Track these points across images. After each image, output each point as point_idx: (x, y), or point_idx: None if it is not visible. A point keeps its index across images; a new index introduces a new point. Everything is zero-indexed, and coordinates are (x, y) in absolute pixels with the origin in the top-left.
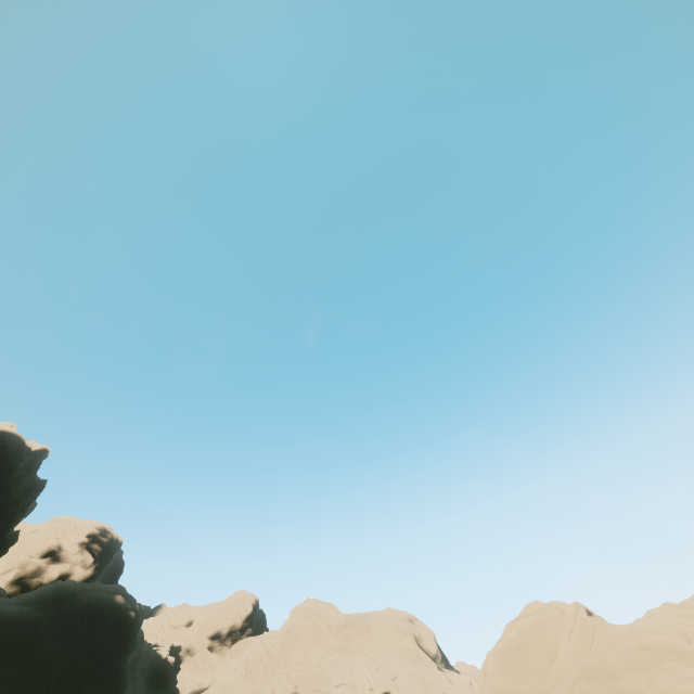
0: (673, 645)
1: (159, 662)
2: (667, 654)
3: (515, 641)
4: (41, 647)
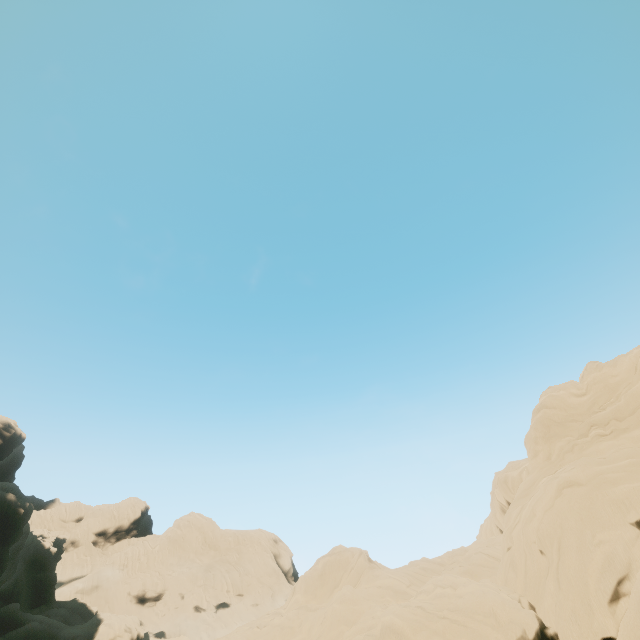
0: (397, 587)
1: (42, 551)
2: (390, 592)
3: (319, 571)
4: None
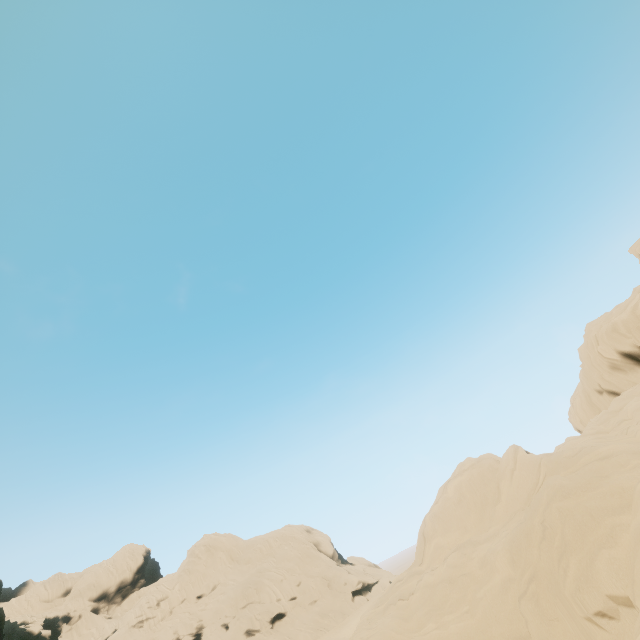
0: (628, 448)
1: (30, 639)
2: (628, 456)
3: (453, 499)
4: None
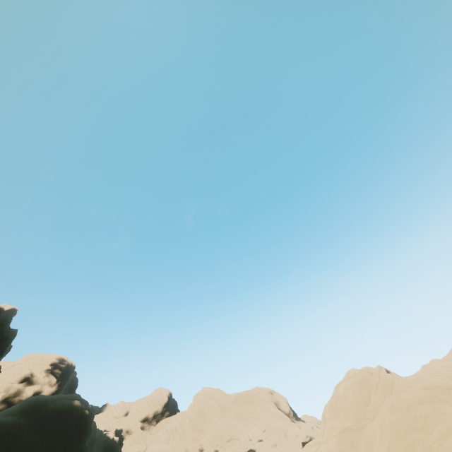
0: (444, 384)
1: (109, 441)
2: (441, 390)
3: (342, 396)
4: (24, 442)
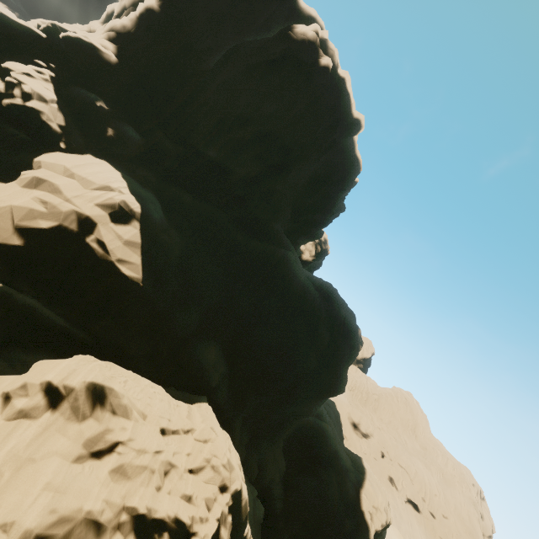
0: None
1: None
2: None
3: None
4: (320, 330)
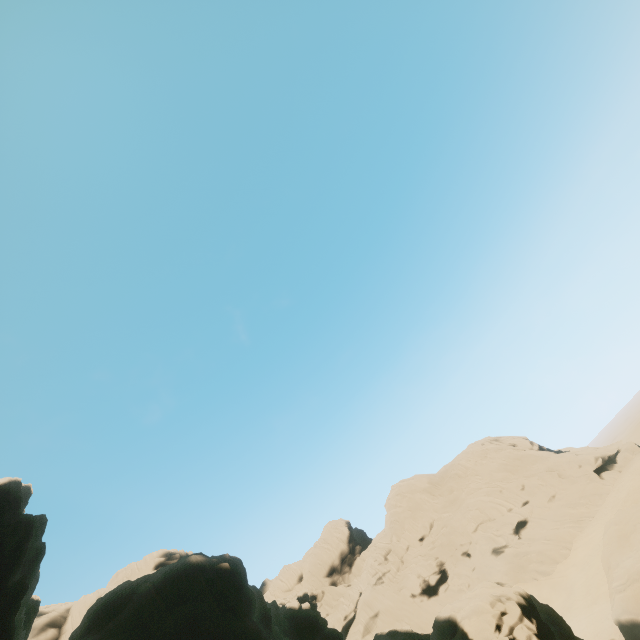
0: None
1: (295, 613)
2: None
3: None
4: None
